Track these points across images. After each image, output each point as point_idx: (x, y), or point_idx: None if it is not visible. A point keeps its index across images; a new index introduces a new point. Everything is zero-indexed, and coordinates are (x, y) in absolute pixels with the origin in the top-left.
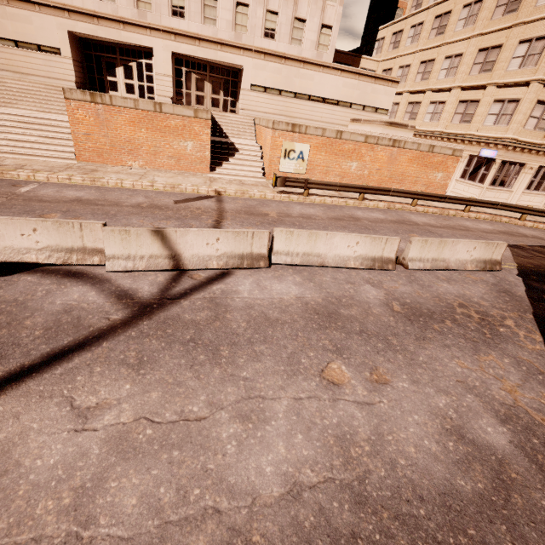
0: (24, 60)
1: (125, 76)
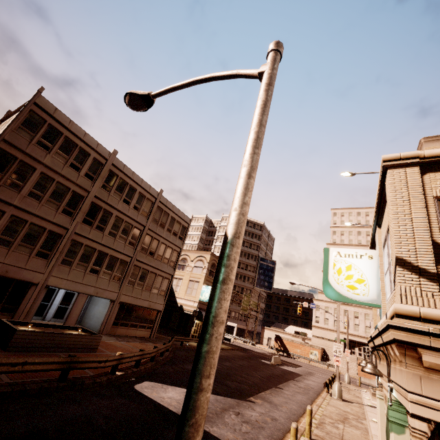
0: (329, 343)
1: (358, 350)
